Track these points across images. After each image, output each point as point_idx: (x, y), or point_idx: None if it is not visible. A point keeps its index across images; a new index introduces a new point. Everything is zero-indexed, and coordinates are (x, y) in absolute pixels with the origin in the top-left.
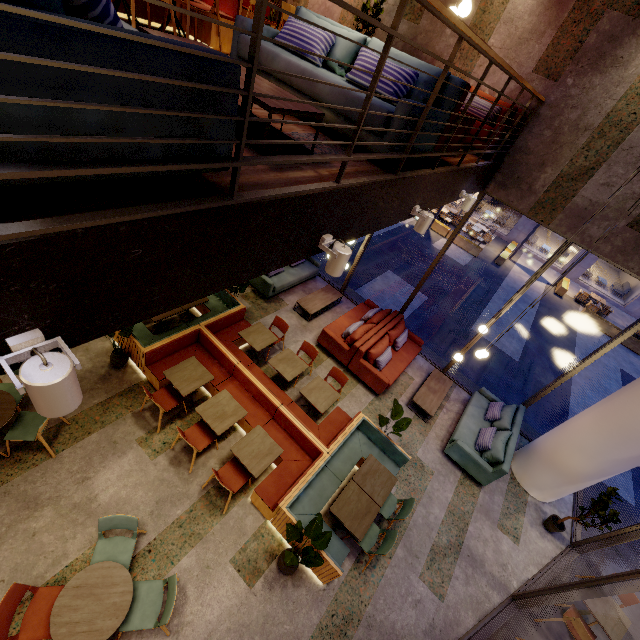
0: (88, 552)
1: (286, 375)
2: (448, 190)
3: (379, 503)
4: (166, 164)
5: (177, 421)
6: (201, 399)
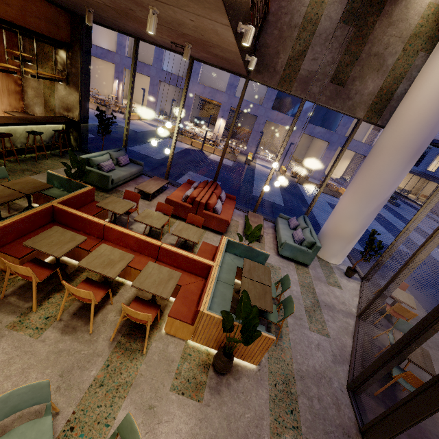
0: None
1: (155, 225)
2: None
3: (268, 285)
4: None
5: (55, 295)
6: (75, 270)
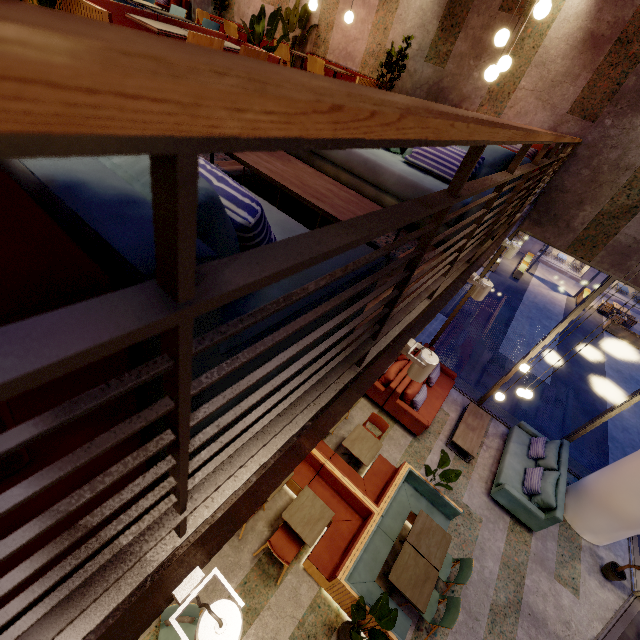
0: (148, 638)
1: None
2: (496, 246)
3: (437, 567)
4: (326, 384)
5: None
6: None
